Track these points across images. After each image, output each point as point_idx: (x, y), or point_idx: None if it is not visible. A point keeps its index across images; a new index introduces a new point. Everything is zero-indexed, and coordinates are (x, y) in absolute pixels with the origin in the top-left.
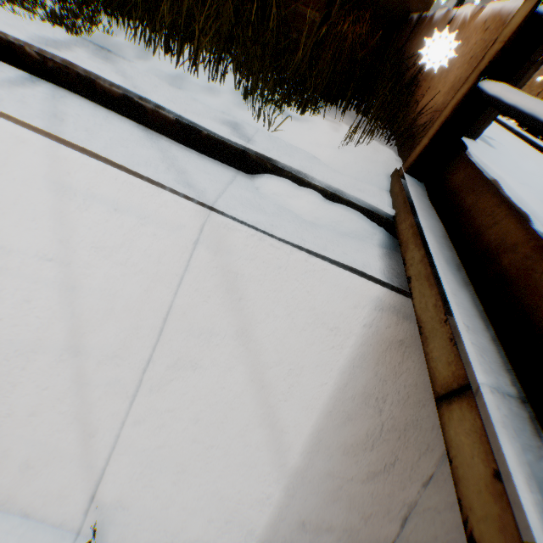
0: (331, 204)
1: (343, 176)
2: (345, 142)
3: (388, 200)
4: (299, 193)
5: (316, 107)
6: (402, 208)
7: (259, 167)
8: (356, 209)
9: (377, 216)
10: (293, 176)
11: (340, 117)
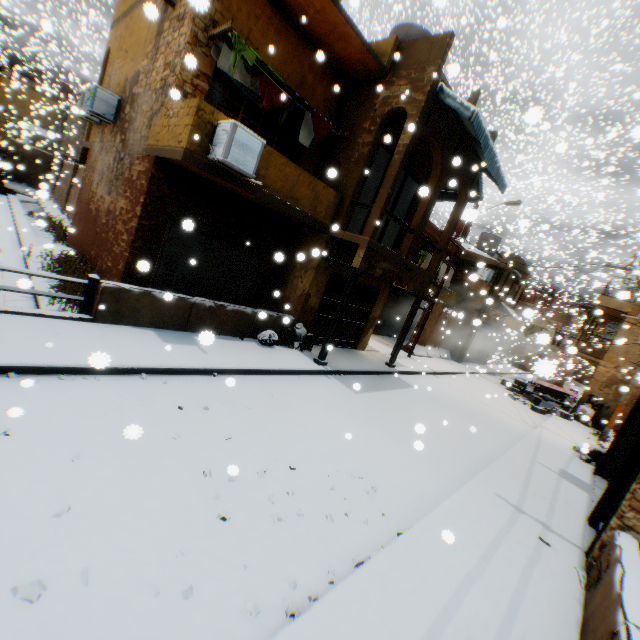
0: None
1: None
2: None
3: None
4: None
5: None
6: None
7: None
8: None
9: None
10: None
11: None
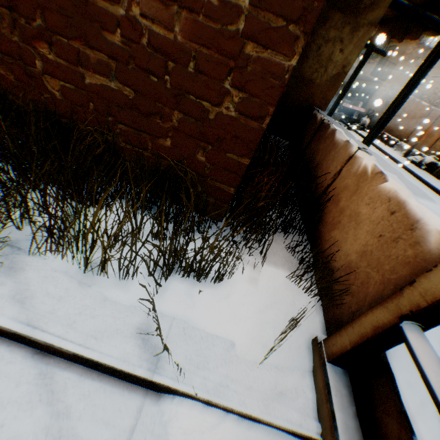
0: (250, 427)
1: (262, 370)
2: (264, 299)
3: (312, 397)
4: (213, 421)
5: (234, 270)
6: (329, 438)
7: (168, 390)
8: (278, 427)
9: (301, 435)
10: (206, 400)
11: (259, 249)
